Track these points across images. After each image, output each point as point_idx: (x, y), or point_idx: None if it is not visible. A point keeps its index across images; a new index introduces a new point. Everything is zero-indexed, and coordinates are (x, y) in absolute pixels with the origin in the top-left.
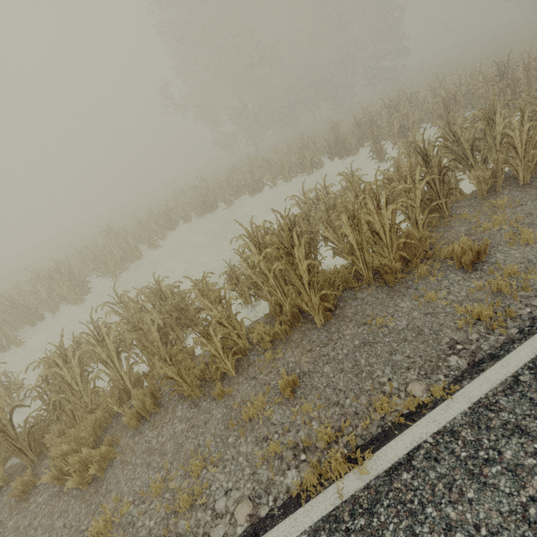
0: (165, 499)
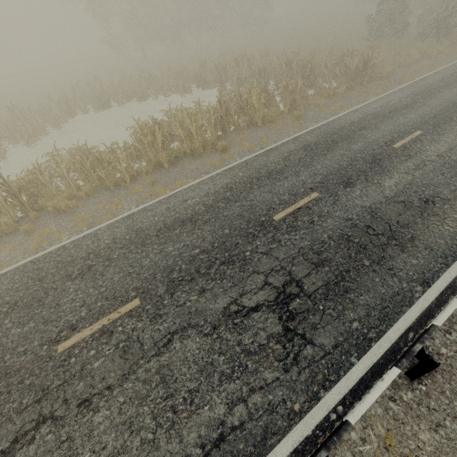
0: (105, 210)
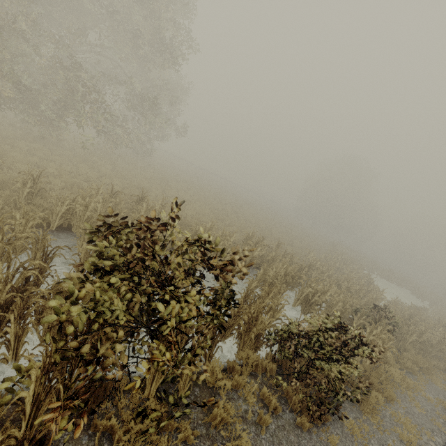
0: None
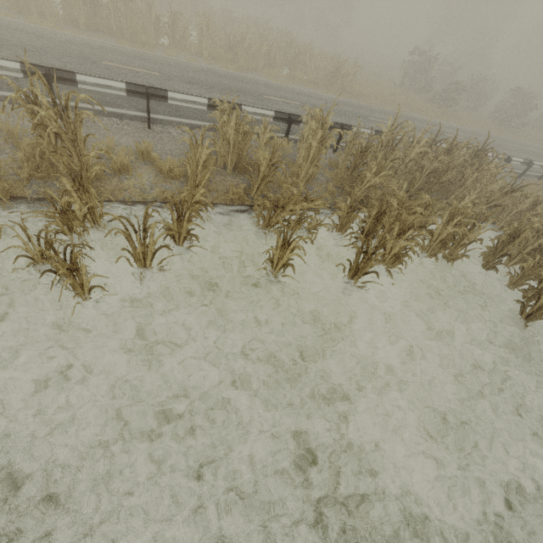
0: None
